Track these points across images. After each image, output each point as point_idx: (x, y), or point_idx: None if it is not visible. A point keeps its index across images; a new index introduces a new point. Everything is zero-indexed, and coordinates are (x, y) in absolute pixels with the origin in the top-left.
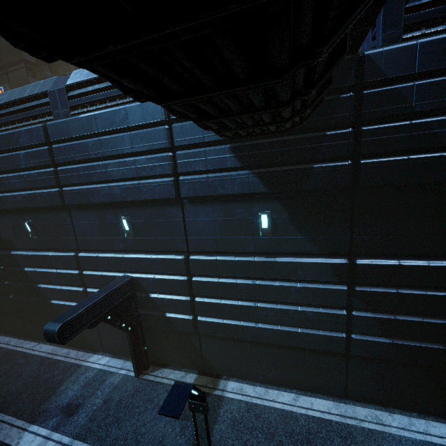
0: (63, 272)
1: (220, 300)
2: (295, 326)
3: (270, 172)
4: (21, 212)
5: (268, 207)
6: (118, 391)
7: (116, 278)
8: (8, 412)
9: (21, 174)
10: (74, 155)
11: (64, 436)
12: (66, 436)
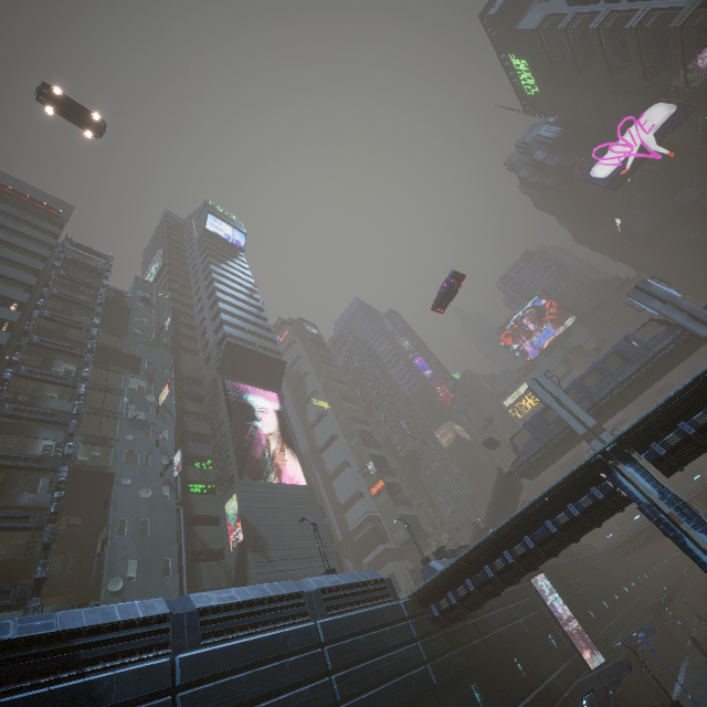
0: None
1: None
2: None
3: (463, 649)
4: None
5: (472, 679)
6: None
7: None
8: None
9: (286, 696)
10: (350, 655)
11: None
12: None
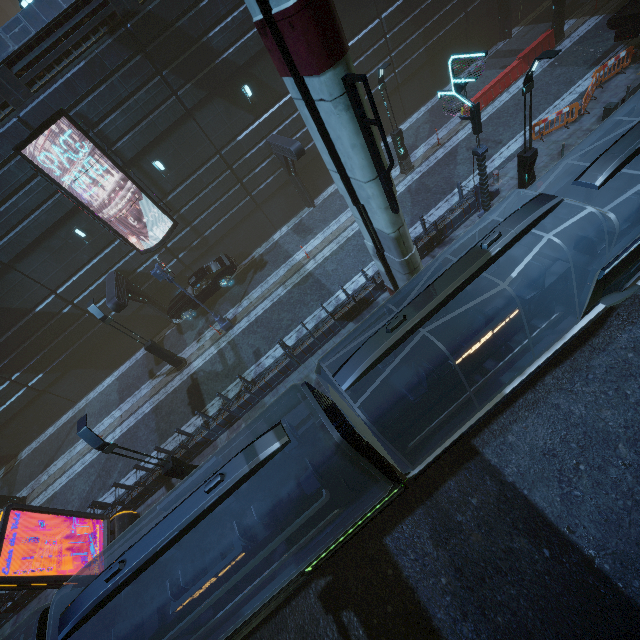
0: None
1: None
2: (4, 405)
3: None
4: None
5: None
6: None
7: None
8: None
9: None
10: None
11: None
12: None
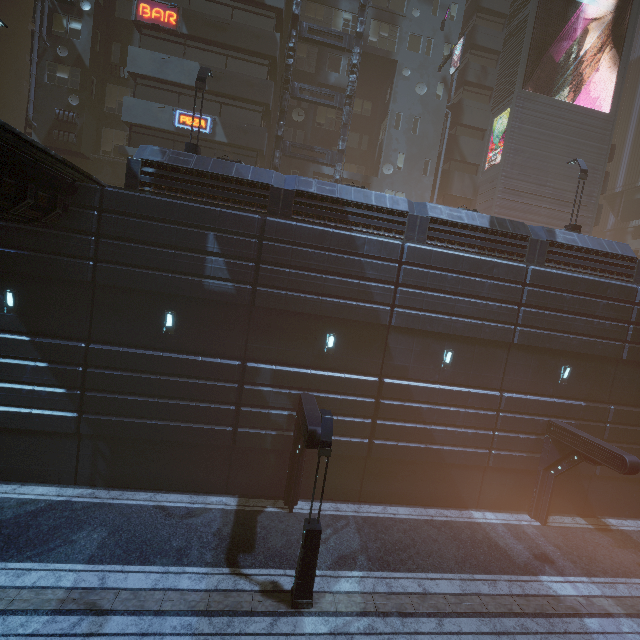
0: (477, 412)
1: (623, 444)
2: None
3: None
4: (443, 338)
5: None
6: (551, 538)
7: (540, 422)
8: (496, 572)
9: (477, 302)
10: (547, 302)
11: (578, 577)
12: (579, 577)
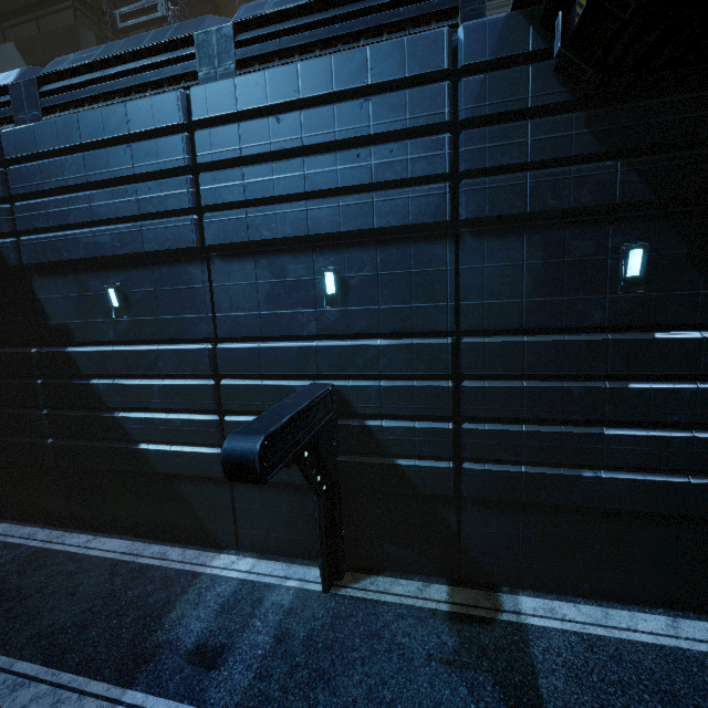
0: (178, 383)
1: (520, 425)
2: (677, 473)
3: (664, 161)
4: (101, 267)
5: (643, 234)
6: (298, 618)
7: (295, 390)
8: (64, 665)
9: (119, 189)
10: (240, 147)
11: None
12: None
